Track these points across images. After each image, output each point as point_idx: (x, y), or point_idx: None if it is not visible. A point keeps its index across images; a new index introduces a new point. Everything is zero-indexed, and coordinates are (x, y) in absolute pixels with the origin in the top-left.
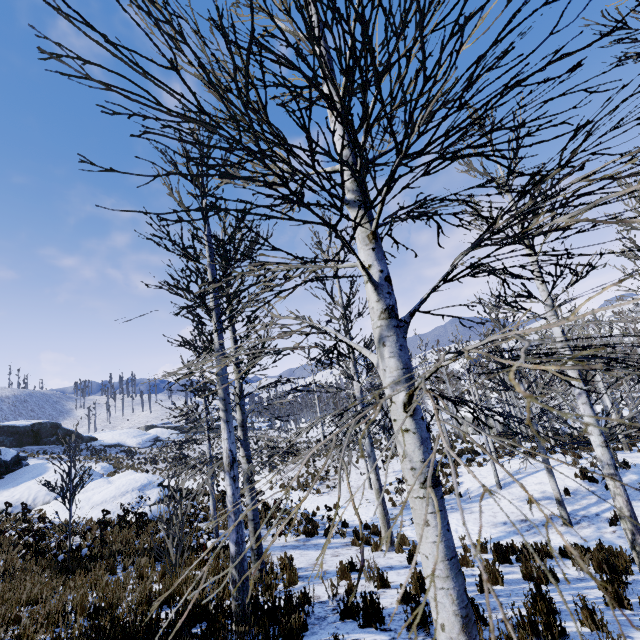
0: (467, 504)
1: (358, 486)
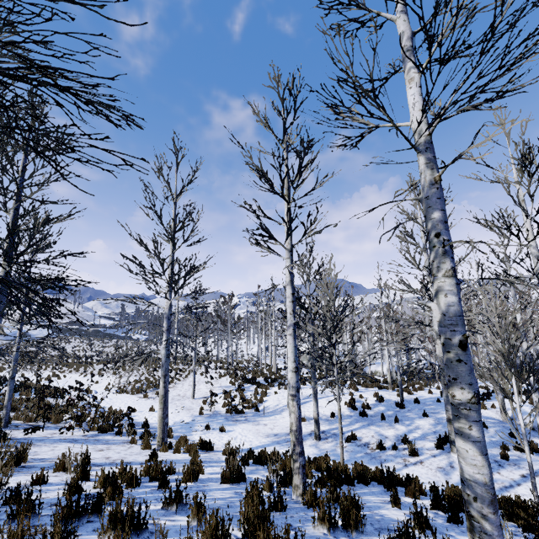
0: (259, 418)
1: (184, 395)
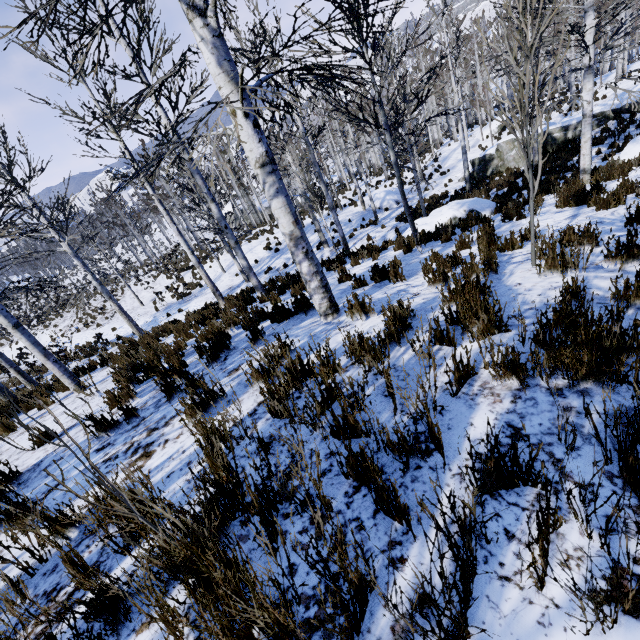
0: (205, 290)
1: (133, 308)
